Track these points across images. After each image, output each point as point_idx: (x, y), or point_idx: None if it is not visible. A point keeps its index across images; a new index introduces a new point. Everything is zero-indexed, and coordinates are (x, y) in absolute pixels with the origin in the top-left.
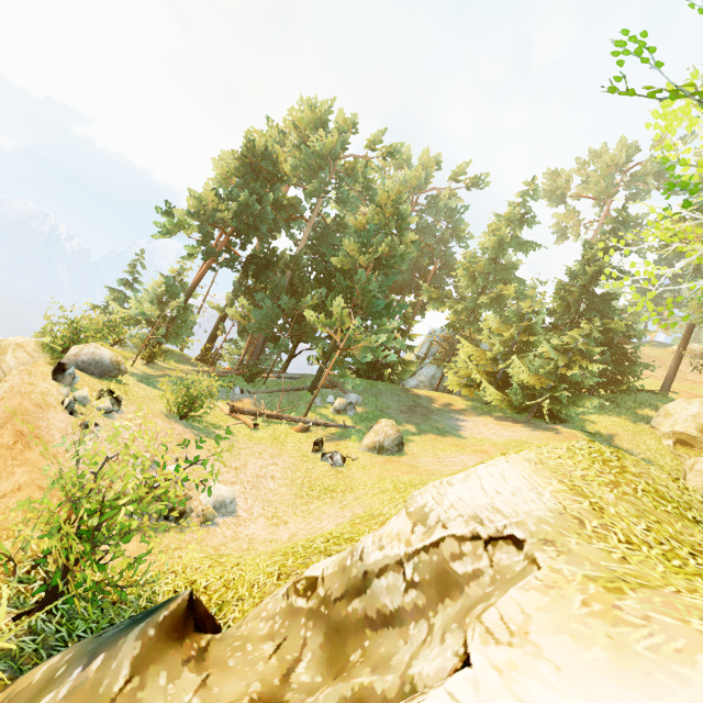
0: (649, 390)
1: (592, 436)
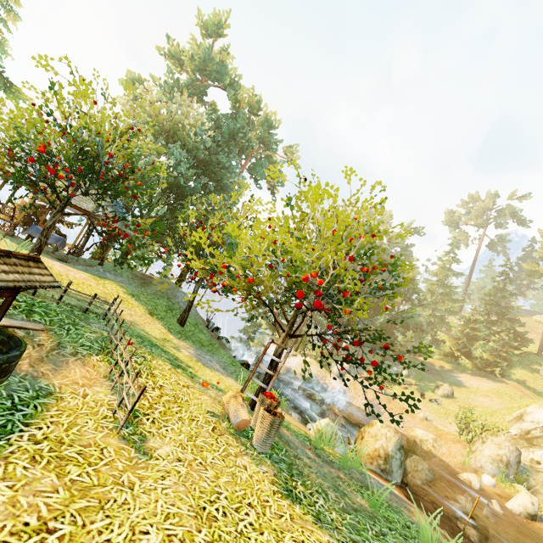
0: (533, 353)
1: (518, 383)
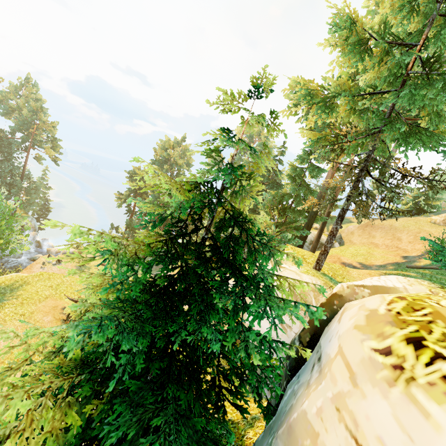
0: None
1: None
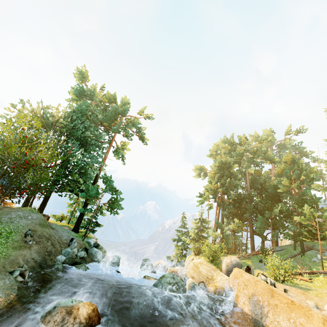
0: None
1: None
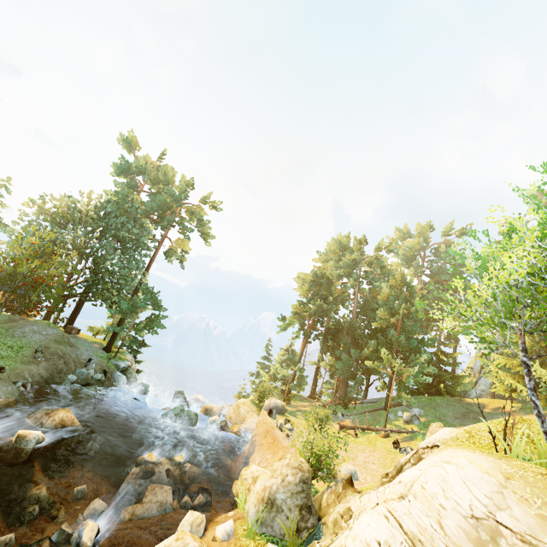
0: None
1: None
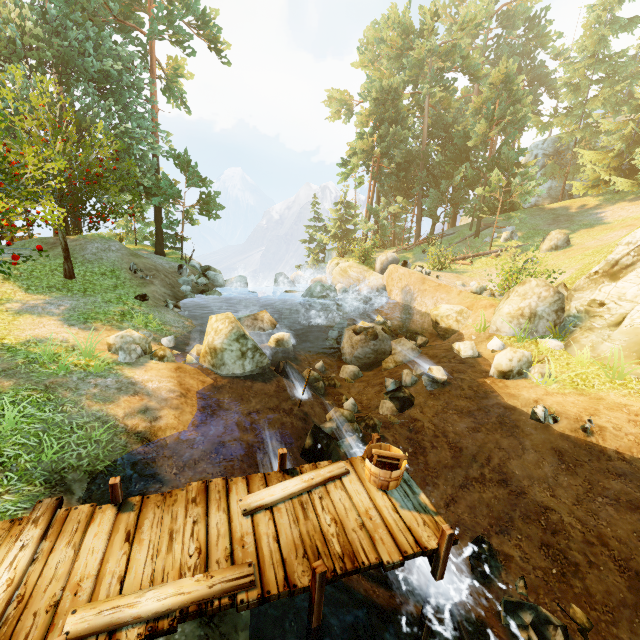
0: None
1: None
